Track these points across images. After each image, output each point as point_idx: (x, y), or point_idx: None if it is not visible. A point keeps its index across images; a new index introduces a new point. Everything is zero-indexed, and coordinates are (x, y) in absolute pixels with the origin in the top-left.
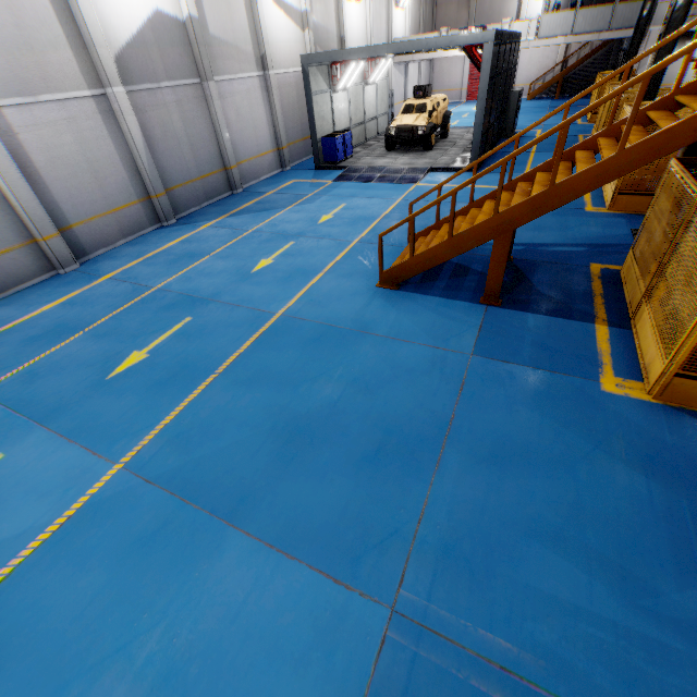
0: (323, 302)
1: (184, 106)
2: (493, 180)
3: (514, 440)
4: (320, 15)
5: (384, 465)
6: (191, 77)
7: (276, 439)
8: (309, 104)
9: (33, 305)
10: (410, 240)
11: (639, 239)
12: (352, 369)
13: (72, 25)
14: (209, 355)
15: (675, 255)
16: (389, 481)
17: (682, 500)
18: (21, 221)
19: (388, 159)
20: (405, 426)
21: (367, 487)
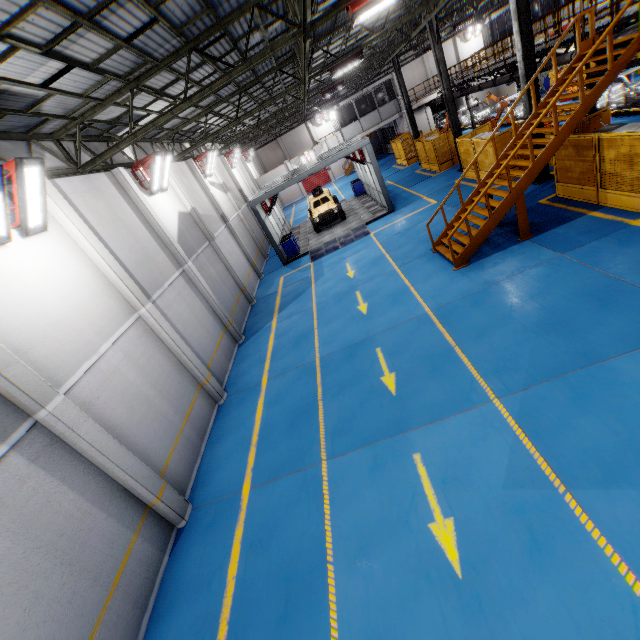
0: (442, 292)
1: (210, 260)
2: (413, 208)
3: None
4: (227, 182)
5: (614, 301)
6: (205, 242)
7: (547, 334)
8: (265, 227)
9: (243, 424)
10: (468, 230)
11: (559, 175)
12: (521, 295)
13: (157, 237)
14: (432, 346)
15: (605, 161)
16: (628, 302)
17: None
18: (190, 375)
19: (328, 235)
20: (592, 288)
21: (624, 310)
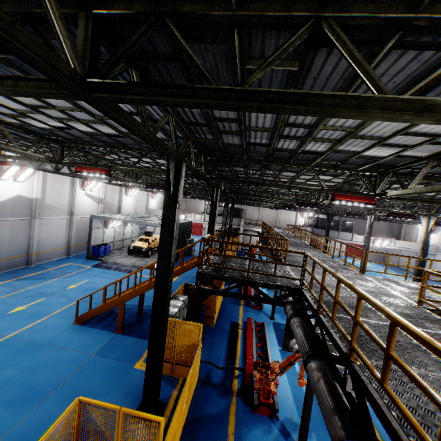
0: (40, 330)
1: (16, 227)
2: None
3: (84, 389)
4: (110, 199)
5: (16, 404)
6: (26, 217)
7: None
8: (90, 232)
9: None
10: (89, 303)
11: None
12: (31, 363)
13: None
14: None
15: None
16: (14, 411)
17: (129, 404)
18: None
19: (126, 259)
20: (39, 387)
21: (1, 414)
